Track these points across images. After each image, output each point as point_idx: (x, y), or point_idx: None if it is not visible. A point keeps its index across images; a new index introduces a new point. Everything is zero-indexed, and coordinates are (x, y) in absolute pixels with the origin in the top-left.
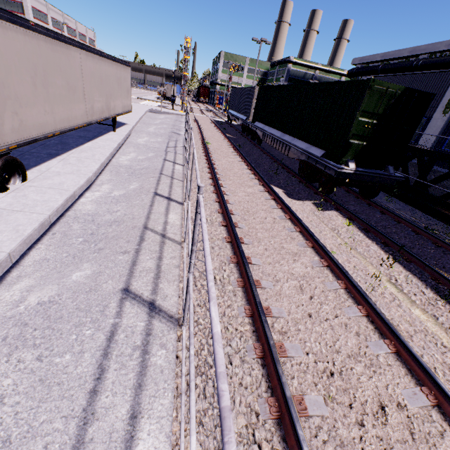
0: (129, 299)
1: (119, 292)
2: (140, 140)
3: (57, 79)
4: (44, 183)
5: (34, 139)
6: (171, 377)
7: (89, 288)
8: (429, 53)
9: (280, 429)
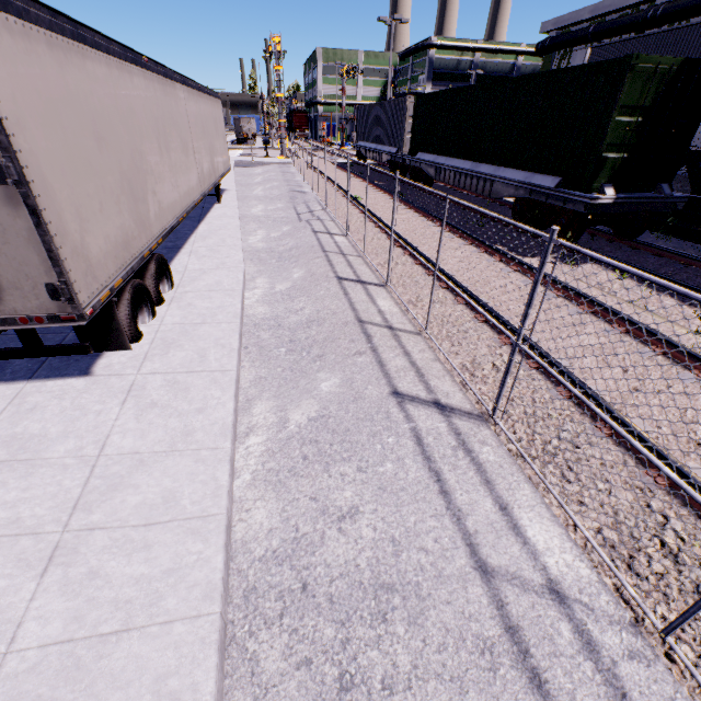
0: (407, 402)
1: (390, 396)
2: (255, 211)
3: (173, 135)
4: (197, 285)
5: (171, 227)
6: (515, 471)
7: (352, 397)
8: None
9: (675, 497)
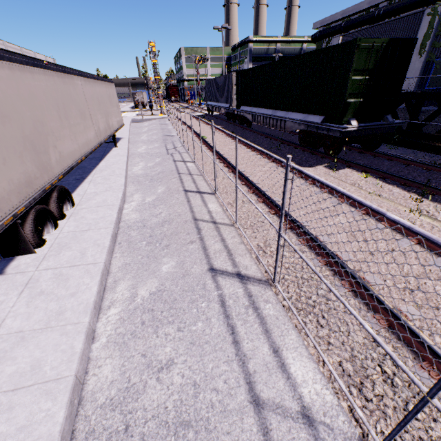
0: (219, 275)
1: (207, 272)
2: (140, 150)
3: (72, 108)
4: (90, 203)
5: (71, 167)
6: (286, 321)
7: (182, 274)
8: None
9: (393, 333)
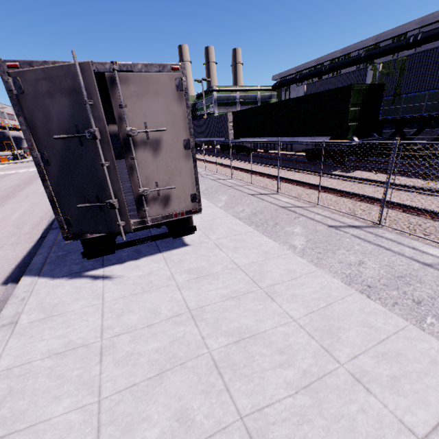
0: (338, 228)
1: (329, 227)
2: None
3: None
4: None
5: None
6: (405, 238)
7: (314, 231)
8: (330, 60)
9: None
